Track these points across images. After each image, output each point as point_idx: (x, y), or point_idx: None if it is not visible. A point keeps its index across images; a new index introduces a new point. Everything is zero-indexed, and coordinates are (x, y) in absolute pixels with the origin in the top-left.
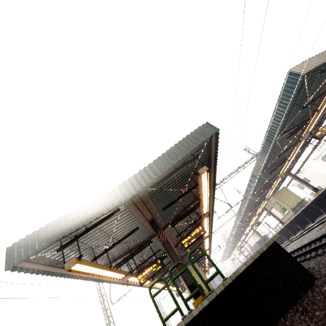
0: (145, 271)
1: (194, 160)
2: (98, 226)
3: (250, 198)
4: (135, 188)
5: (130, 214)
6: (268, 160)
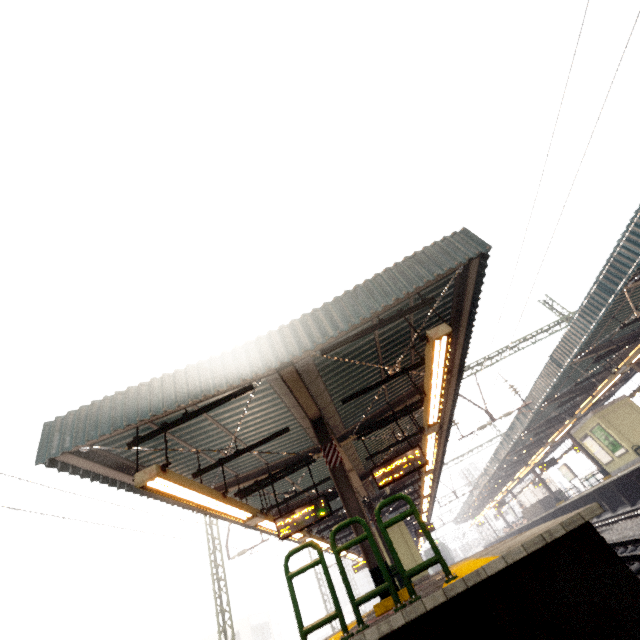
0: (293, 516)
1: (423, 309)
2: (210, 413)
3: (540, 408)
4: (288, 349)
5: (276, 399)
6: (595, 331)
